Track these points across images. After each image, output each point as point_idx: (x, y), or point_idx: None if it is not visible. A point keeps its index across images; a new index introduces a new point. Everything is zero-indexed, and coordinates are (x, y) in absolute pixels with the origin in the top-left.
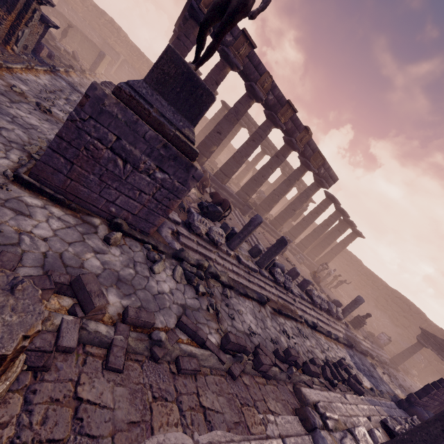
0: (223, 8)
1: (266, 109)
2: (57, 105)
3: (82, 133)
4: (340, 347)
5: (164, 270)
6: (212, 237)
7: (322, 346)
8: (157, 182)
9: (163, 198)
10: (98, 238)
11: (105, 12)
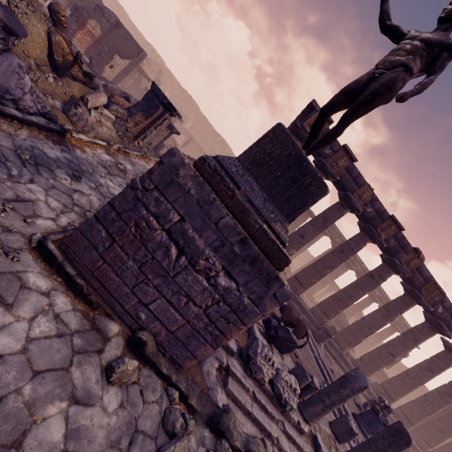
0: (355, 93)
1: (360, 221)
2: None
3: (139, 205)
4: None
5: None
6: (279, 391)
7: None
8: (216, 290)
9: (219, 317)
10: (97, 365)
11: (220, 135)
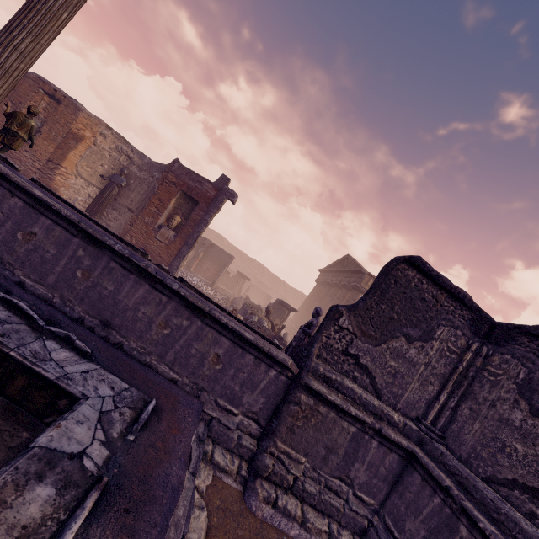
0: None
1: None
2: None
3: None
4: None
5: None
6: None
7: None
8: None
9: None
10: None
11: (255, 260)
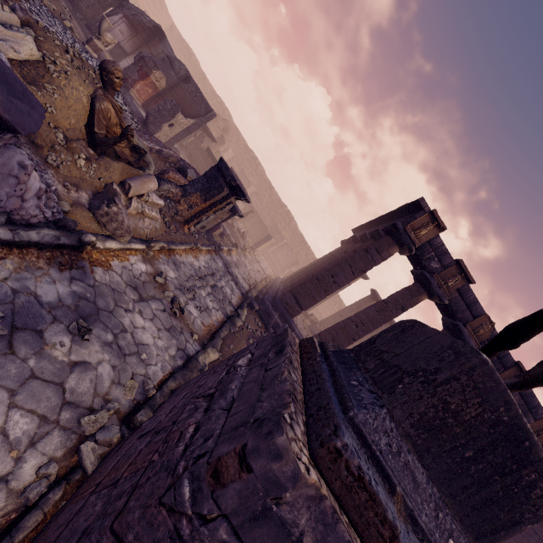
0: None
1: None
2: (198, 297)
3: None
4: None
5: None
6: None
7: None
8: None
9: None
10: None
11: (285, 205)
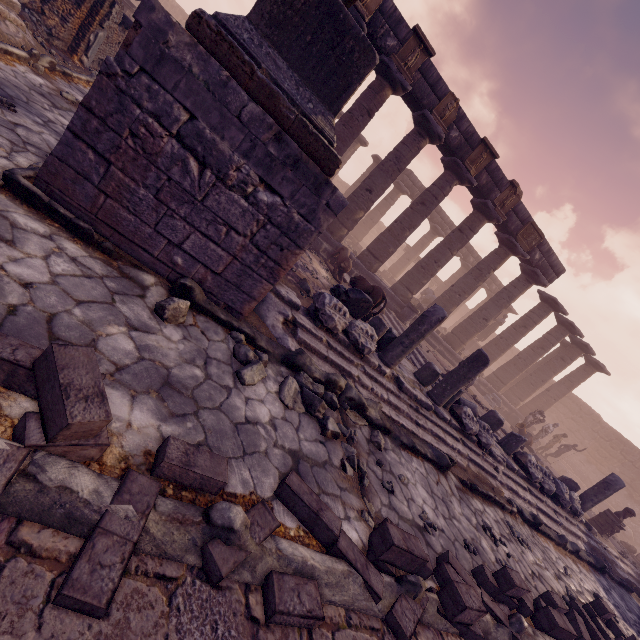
0: None
1: (444, 156)
2: None
3: (127, 102)
4: (583, 568)
5: (263, 381)
6: (355, 338)
7: (554, 565)
8: (259, 210)
9: (270, 245)
10: (144, 306)
11: None
